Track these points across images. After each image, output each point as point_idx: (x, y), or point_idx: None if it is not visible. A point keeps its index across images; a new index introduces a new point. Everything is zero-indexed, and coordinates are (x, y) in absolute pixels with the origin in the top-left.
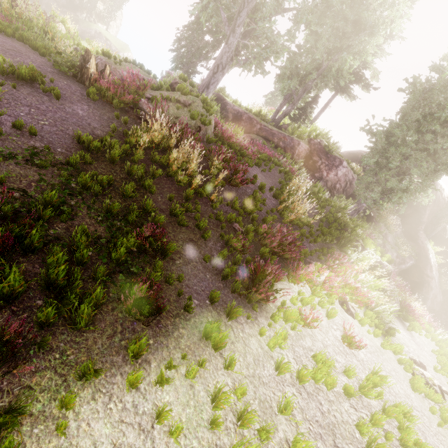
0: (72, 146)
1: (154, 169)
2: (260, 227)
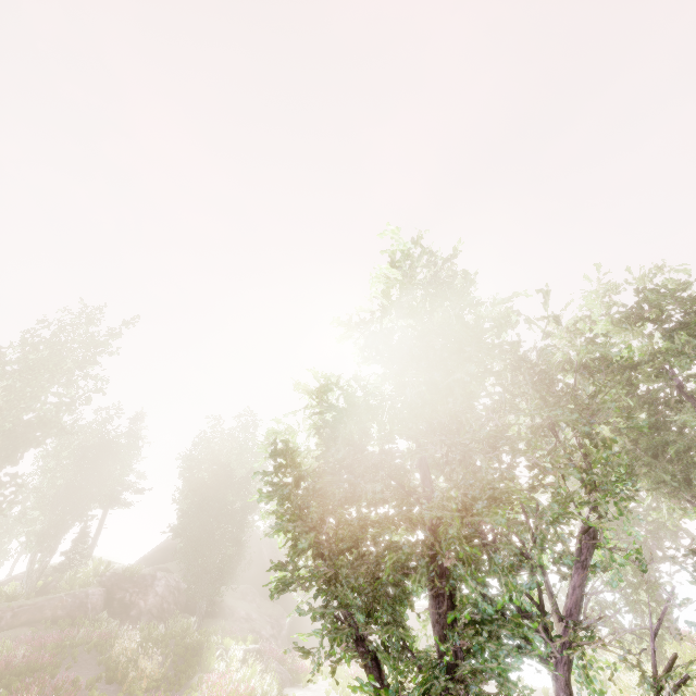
0: None
1: None
2: None
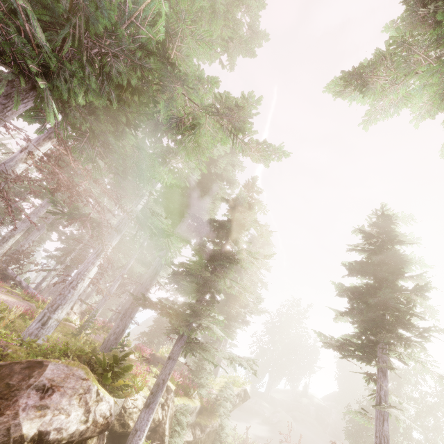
0: None
1: None
2: None
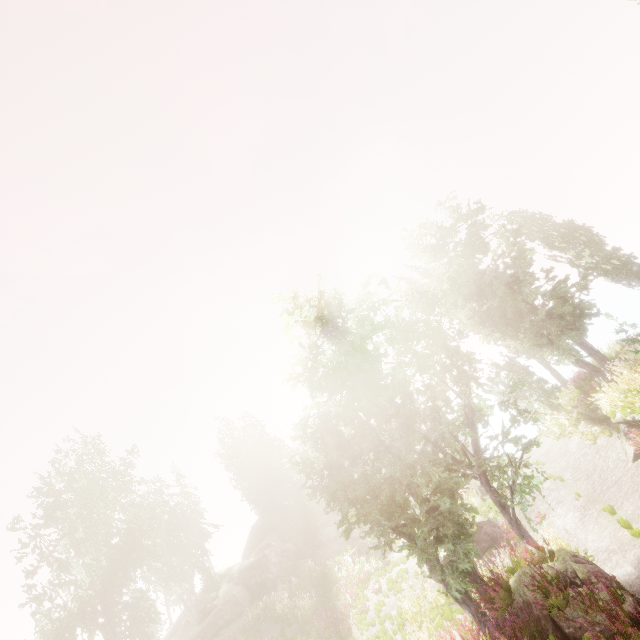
0: None
1: None
2: (313, 633)
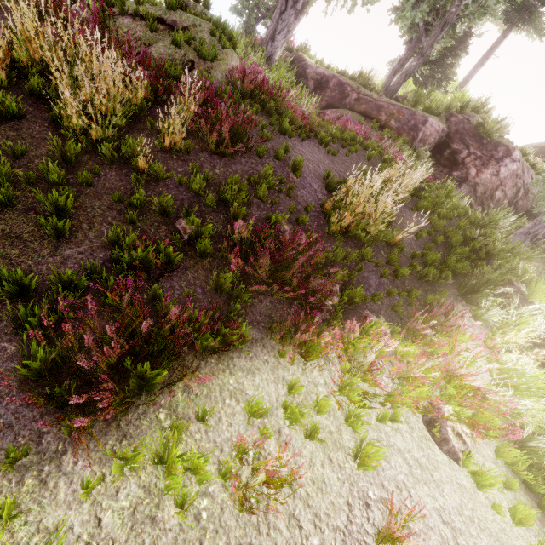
0: None
1: (5, 97)
2: (230, 228)
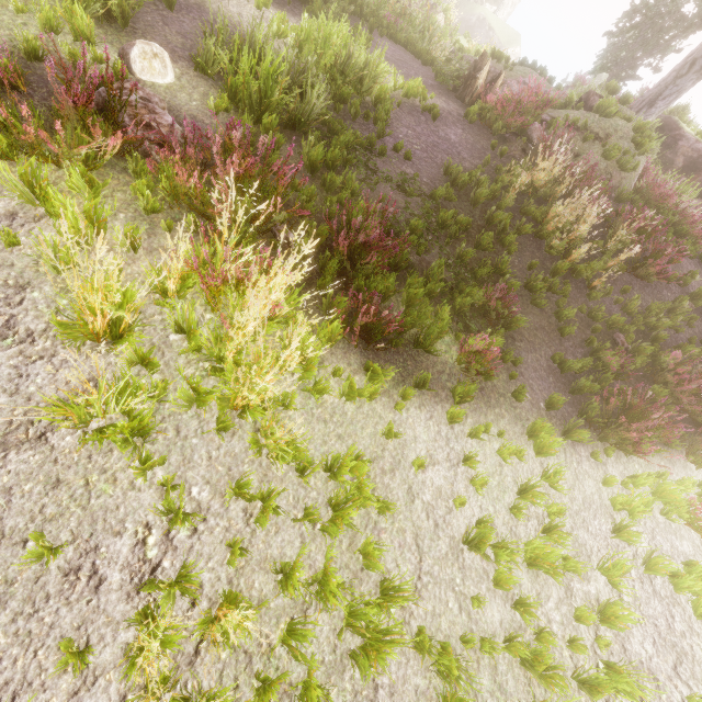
0: (437, 178)
1: (522, 222)
2: (667, 353)
